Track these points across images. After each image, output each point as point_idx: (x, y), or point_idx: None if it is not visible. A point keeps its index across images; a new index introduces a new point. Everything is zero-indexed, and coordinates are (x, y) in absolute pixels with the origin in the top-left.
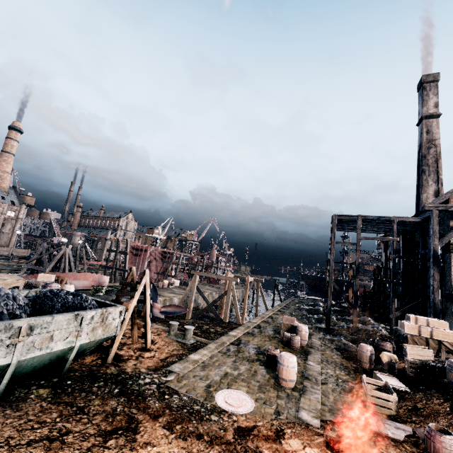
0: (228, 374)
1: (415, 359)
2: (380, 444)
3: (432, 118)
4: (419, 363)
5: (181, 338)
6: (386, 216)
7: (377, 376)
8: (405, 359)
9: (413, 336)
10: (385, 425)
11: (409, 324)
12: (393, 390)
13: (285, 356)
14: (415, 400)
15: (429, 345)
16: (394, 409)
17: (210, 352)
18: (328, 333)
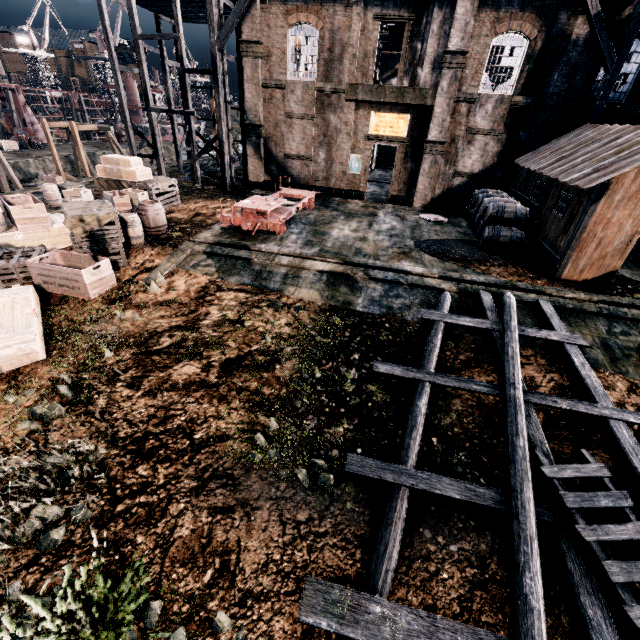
0: None
1: None
2: None
3: None
4: None
5: None
6: None
7: None
8: None
9: (99, 180)
10: None
11: (99, 167)
12: None
13: None
14: None
15: (112, 188)
16: None
17: None
18: None
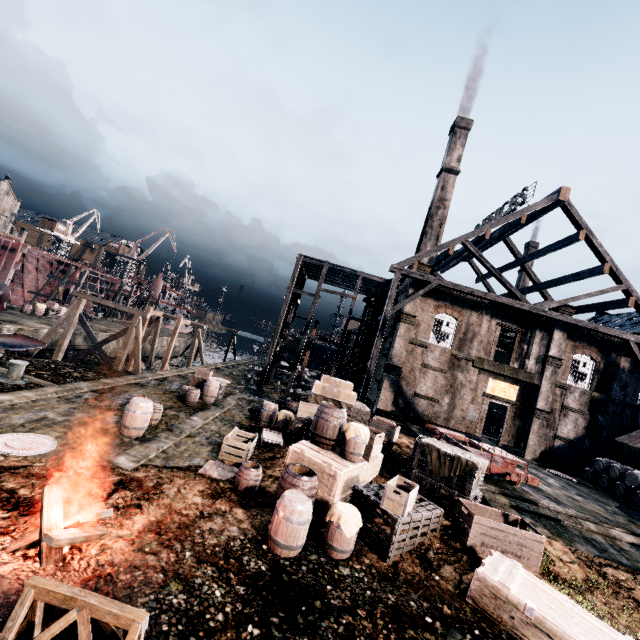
0: (46, 419)
1: (304, 417)
2: (192, 482)
3: (451, 173)
4: (305, 420)
5: (1, 377)
6: (353, 270)
7: (263, 432)
8: (295, 416)
9: (317, 396)
10: (219, 469)
11: (318, 384)
12: (266, 444)
13: (136, 400)
14: (279, 452)
15: None
16: (245, 457)
17: (39, 395)
18: (257, 395)
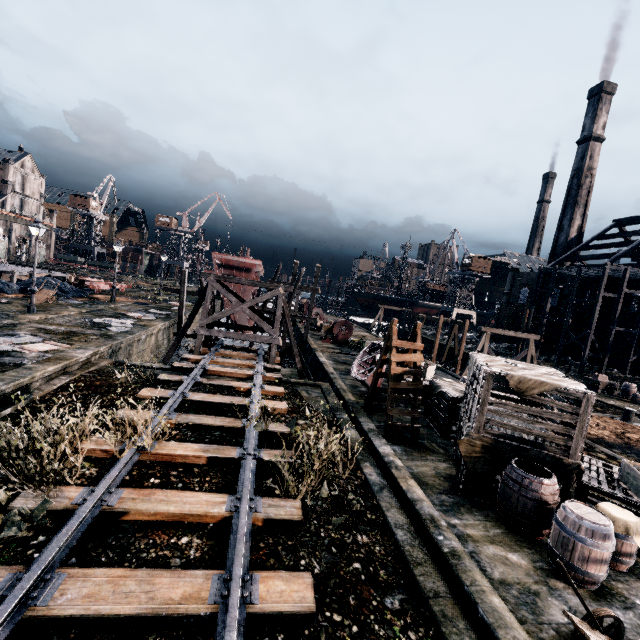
0: None
1: None
2: None
3: (597, 141)
4: None
5: (639, 423)
6: None
7: None
8: None
9: None
10: None
11: None
12: None
13: None
14: None
15: None
16: None
17: None
18: None
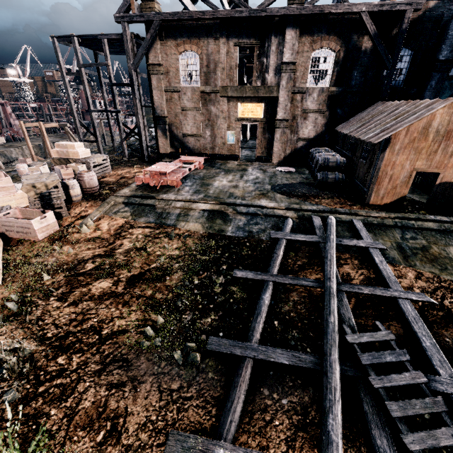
0: None
1: None
2: None
3: None
4: None
5: None
6: (92, 35)
7: None
8: None
9: (54, 159)
10: None
11: (54, 150)
12: None
13: None
14: None
15: (63, 164)
16: None
17: None
18: None
